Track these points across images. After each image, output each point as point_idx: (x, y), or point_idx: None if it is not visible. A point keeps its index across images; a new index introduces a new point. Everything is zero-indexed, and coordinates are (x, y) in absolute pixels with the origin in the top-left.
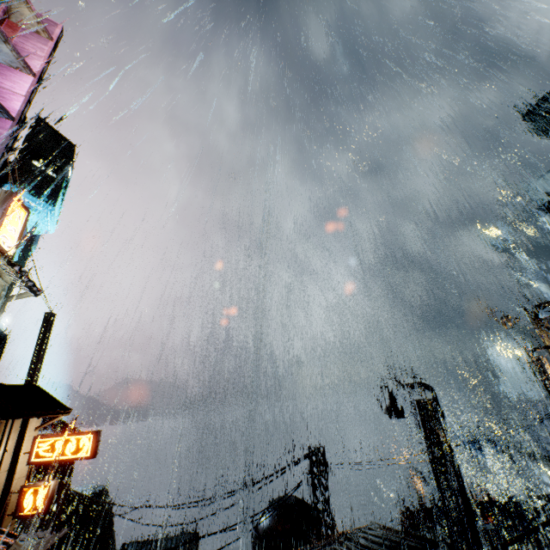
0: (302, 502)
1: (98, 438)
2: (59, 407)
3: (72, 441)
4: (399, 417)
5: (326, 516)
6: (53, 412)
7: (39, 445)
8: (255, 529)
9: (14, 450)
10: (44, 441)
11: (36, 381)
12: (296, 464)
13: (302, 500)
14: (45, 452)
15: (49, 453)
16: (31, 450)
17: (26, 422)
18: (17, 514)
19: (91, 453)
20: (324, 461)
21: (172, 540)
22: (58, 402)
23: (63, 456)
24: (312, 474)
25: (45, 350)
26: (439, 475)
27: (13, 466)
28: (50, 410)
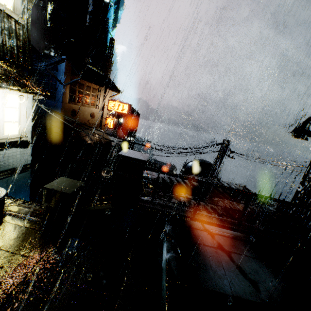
0: (212, 165)
1: (130, 108)
2: (116, 89)
3: (121, 105)
4: (300, 137)
5: (218, 172)
6: (112, 90)
7: (110, 103)
8: (185, 165)
9: (102, 103)
10: (111, 102)
11: (109, 76)
12: (212, 146)
13: (212, 165)
14: (112, 107)
15: (113, 108)
16: (108, 105)
17: (105, 92)
18: (105, 126)
19: (127, 112)
20: (229, 149)
21: (165, 164)
22: (116, 87)
23: (118, 111)
24: (219, 153)
25: (111, 60)
26: (307, 181)
27: (103, 108)
28: (110, 88)
